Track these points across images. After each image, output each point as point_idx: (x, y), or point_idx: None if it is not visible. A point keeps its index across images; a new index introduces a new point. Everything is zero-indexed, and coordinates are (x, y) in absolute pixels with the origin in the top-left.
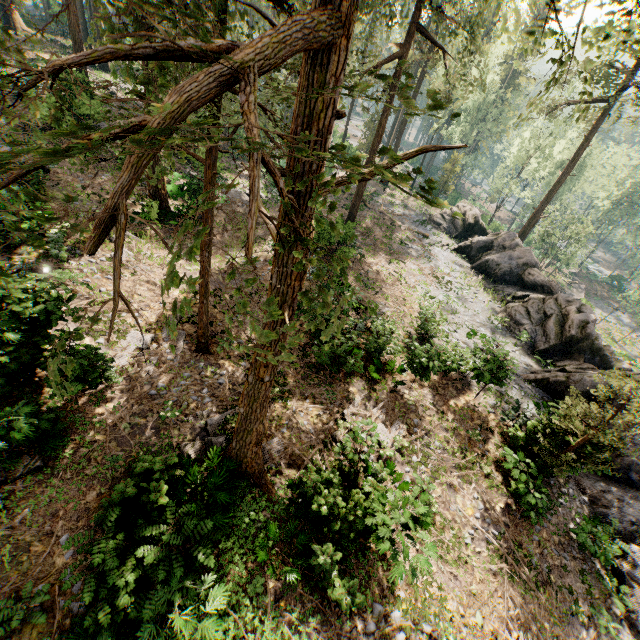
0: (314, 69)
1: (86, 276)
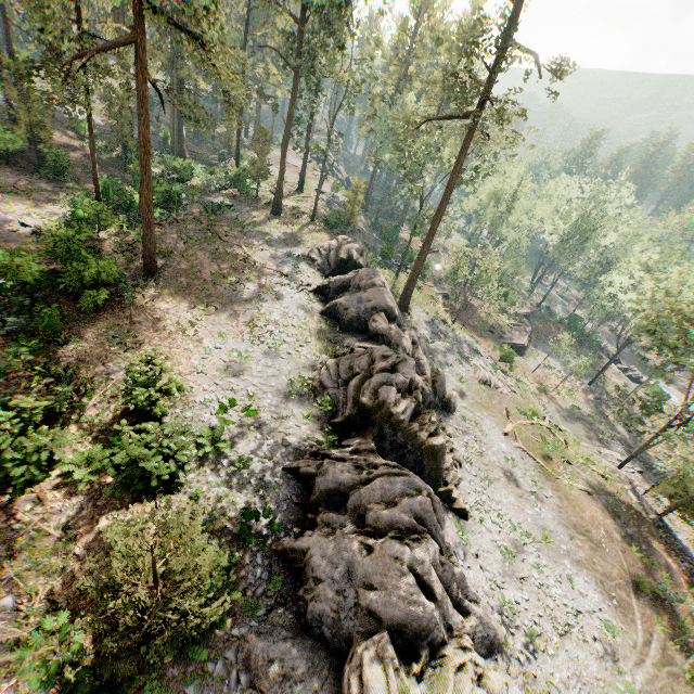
0: None
1: None
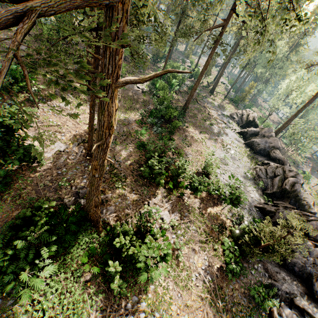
0: (106, 19)
1: (44, 112)
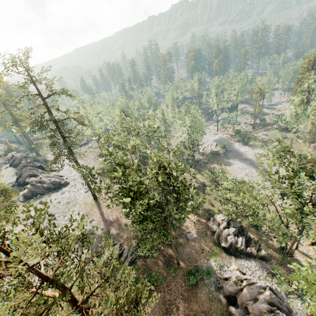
0: None
1: None
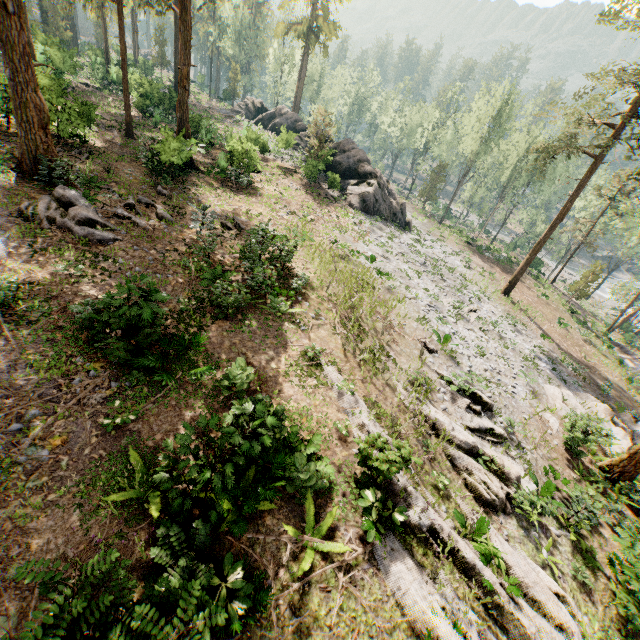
0: None
1: None
